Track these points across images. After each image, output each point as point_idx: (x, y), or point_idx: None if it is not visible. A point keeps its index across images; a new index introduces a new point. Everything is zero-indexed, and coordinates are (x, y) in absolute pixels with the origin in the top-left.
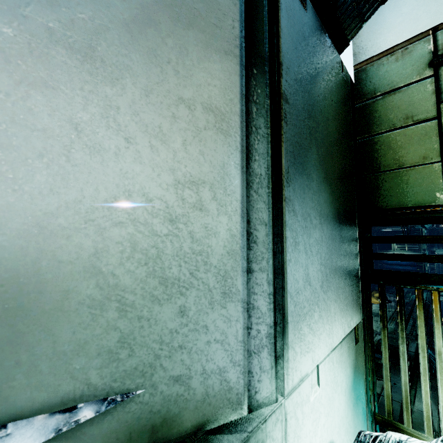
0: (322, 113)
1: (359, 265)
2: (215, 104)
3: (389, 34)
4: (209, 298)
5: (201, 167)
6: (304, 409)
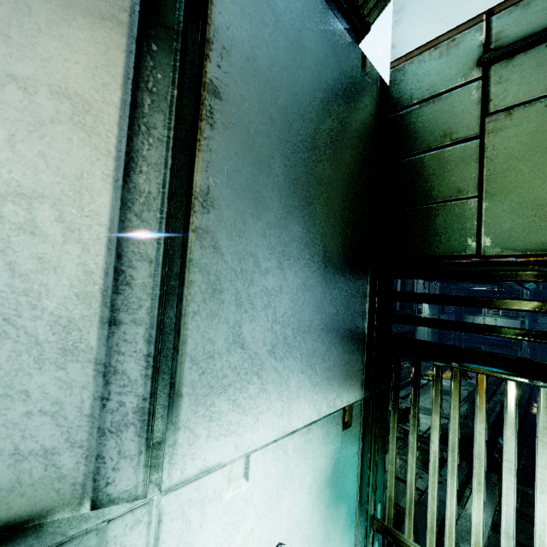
0: (304, 120)
1: (367, 328)
2: (75, 89)
3: (435, 20)
4: (36, 355)
5: (39, 174)
6: (206, 509)
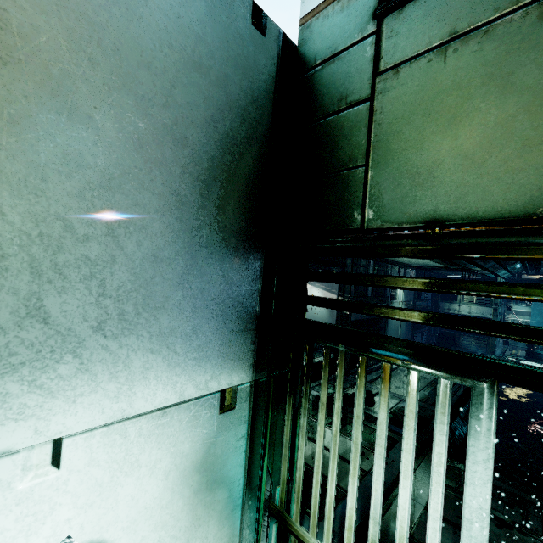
0: (151, 69)
1: (260, 307)
2: None
3: None
4: None
5: None
6: None
